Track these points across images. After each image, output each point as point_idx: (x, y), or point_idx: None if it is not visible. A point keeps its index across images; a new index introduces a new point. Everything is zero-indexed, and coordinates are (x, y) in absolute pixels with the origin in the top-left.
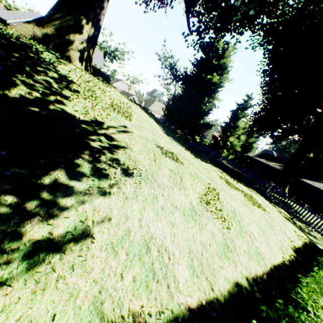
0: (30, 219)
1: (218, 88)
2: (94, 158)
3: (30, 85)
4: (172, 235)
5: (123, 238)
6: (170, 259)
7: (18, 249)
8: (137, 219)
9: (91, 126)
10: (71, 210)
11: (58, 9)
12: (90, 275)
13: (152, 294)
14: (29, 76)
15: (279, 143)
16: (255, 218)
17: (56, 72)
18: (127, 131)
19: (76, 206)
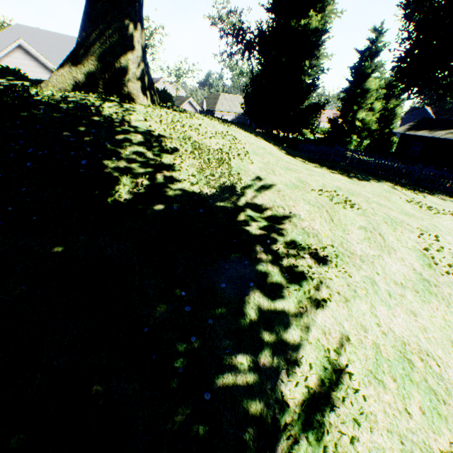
0: (280, 378)
1: (321, 36)
2: (271, 253)
3: (127, 171)
4: (422, 331)
5: (377, 359)
6: (439, 365)
7: (295, 421)
8: (375, 326)
9: (226, 201)
10: (305, 345)
11: (90, 26)
12: (378, 424)
13: (449, 423)
14: (117, 157)
15: (451, 95)
16: None
17: (136, 132)
18: (268, 185)
19: (305, 336)
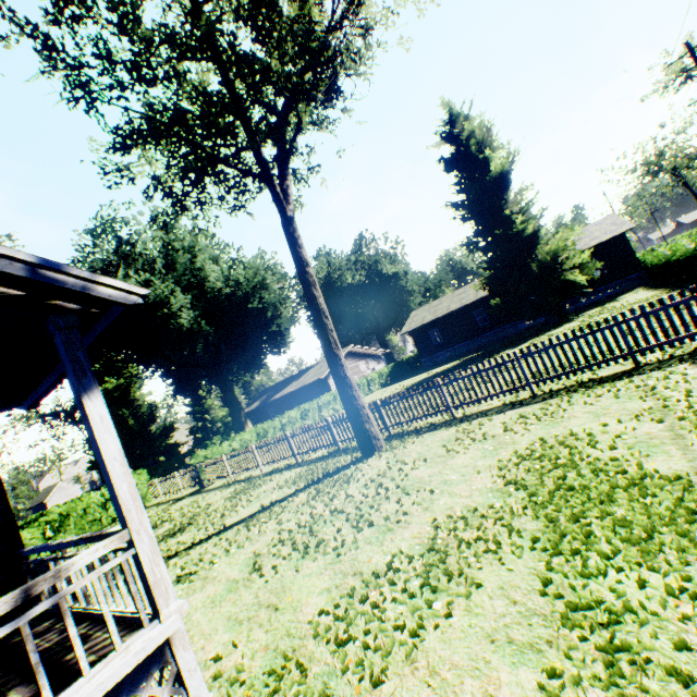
0: None
1: (132, 385)
2: None
3: None
4: None
5: None
6: None
7: None
8: None
9: None
10: None
11: None
12: None
13: None
14: None
15: None
16: None
17: None
18: None
19: None
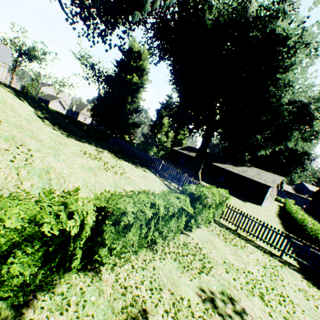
0: None
1: (140, 88)
2: None
3: None
4: None
5: None
6: None
7: None
8: None
9: None
10: None
11: None
12: None
13: None
14: None
15: (194, 134)
16: (92, 180)
17: None
18: None
19: None
